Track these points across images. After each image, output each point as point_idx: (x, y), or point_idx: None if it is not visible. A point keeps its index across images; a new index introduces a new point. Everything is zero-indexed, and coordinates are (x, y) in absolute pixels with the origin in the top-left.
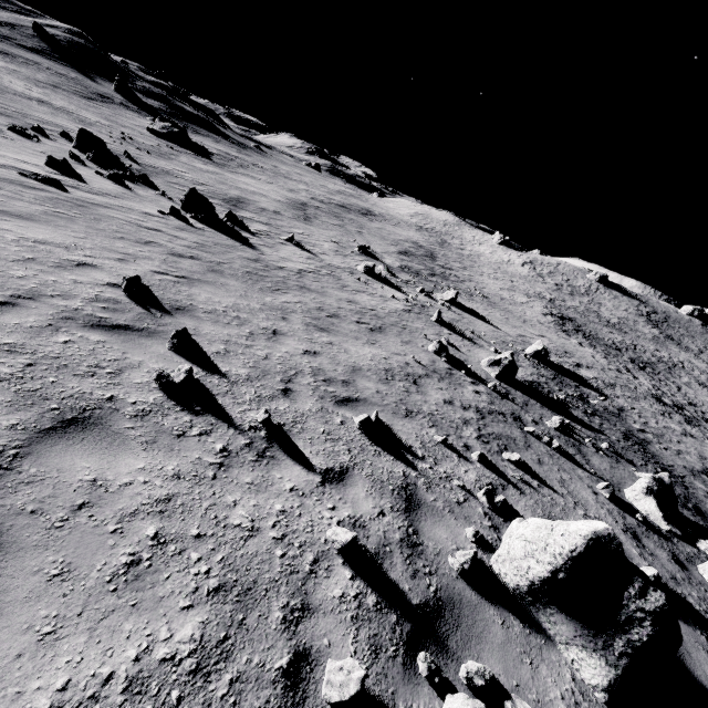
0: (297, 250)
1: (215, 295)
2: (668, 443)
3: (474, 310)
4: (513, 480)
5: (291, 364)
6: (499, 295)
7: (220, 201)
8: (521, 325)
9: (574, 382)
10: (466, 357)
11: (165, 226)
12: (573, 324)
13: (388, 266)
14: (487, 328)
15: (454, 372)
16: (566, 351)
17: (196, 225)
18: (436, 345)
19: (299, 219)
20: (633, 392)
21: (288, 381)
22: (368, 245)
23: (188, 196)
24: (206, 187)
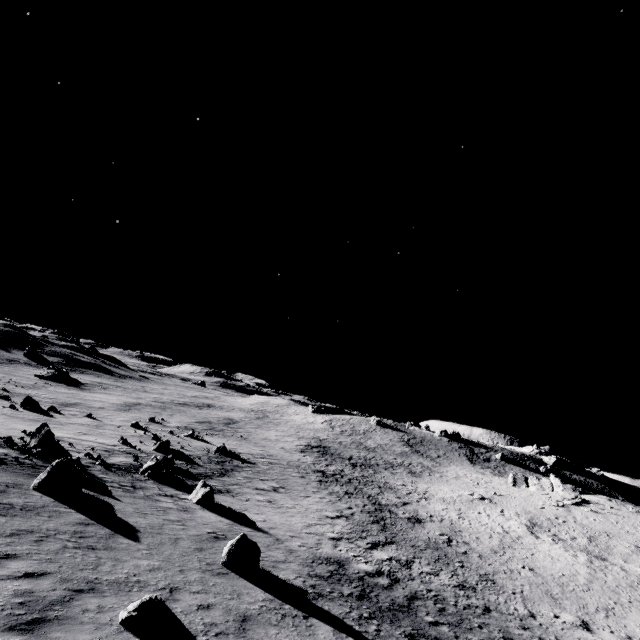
0: (88, 419)
1: (1, 419)
2: (262, 474)
3: (210, 440)
4: (80, 449)
5: (15, 428)
6: (265, 438)
7: (57, 404)
8: (249, 446)
9: (234, 459)
10: (145, 446)
11: (0, 409)
12: (322, 449)
13: (166, 426)
14: (202, 444)
15: (120, 445)
16: (271, 455)
17: (22, 410)
18: (120, 438)
19: (118, 410)
20: (296, 467)
21: (8, 428)
22: (168, 419)
23: (25, 400)
24: (53, 399)
